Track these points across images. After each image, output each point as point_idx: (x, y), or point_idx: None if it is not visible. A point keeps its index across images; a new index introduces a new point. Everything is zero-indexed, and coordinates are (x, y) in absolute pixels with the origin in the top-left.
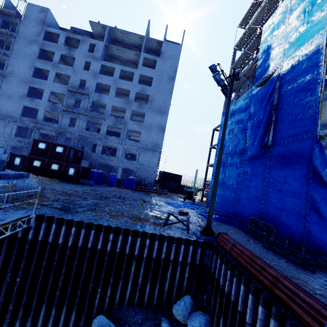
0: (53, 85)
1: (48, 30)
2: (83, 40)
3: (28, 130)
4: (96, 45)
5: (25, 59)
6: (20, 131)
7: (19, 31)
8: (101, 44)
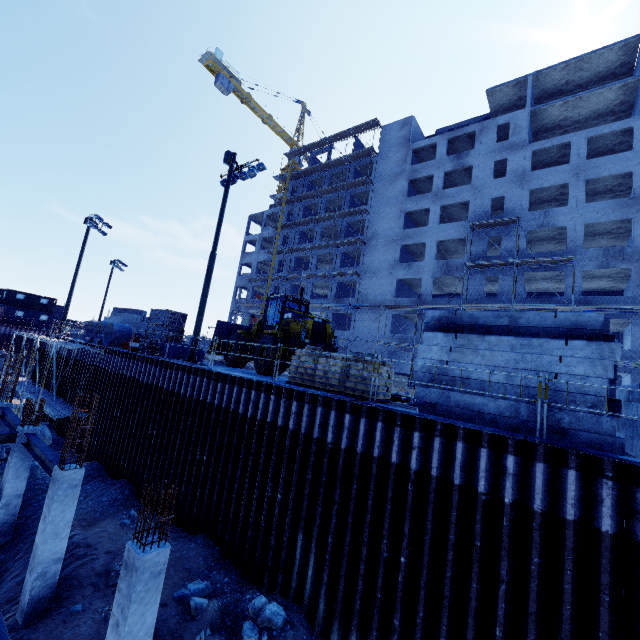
0: (439, 230)
1: (417, 147)
2: (480, 129)
3: (401, 320)
4: (511, 123)
5: (390, 206)
6: (393, 324)
7: (376, 172)
8: (523, 115)
